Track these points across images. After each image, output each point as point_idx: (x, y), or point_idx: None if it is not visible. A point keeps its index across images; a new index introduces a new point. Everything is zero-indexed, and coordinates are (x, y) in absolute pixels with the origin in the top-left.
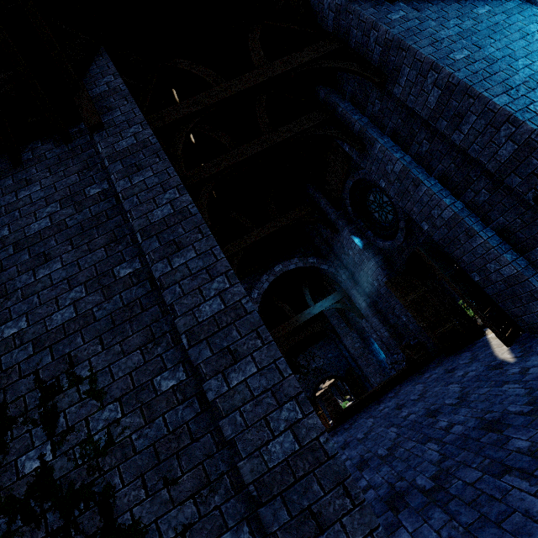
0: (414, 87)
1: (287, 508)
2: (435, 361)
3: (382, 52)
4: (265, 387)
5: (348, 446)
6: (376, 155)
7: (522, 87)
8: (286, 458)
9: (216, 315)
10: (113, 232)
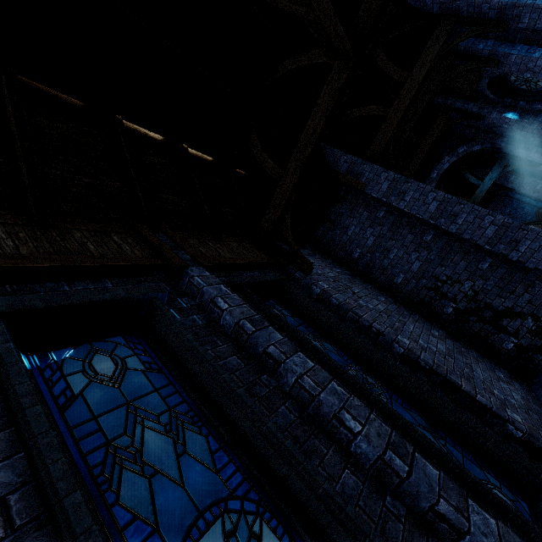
0: (538, 21)
1: None
2: None
3: (498, 12)
4: (539, 246)
5: None
6: (513, 62)
7: None
8: None
9: (496, 232)
10: (408, 226)
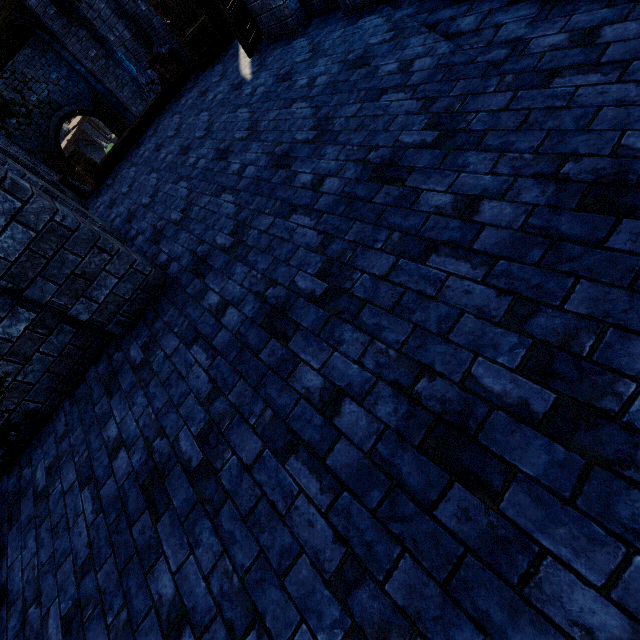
0: None
1: (52, 282)
2: (192, 78)
3: None
4: None
5: (115, 204)
6: None
7: None
8: (27, 248)
9: None
10: None
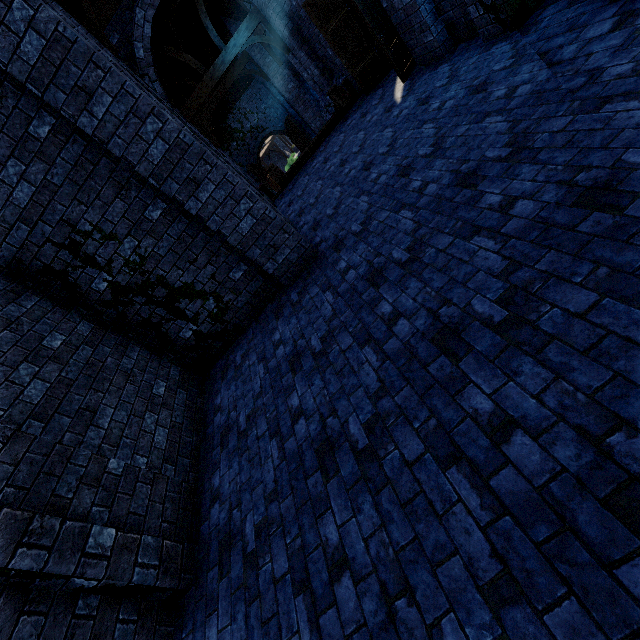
0: None
1: (259, 249)
2: (358, 101)
3: None
4: (225, 196)
5: (292, 204)
6: None
7: None
8: (251, 228)
9: (166, 155)
10: None
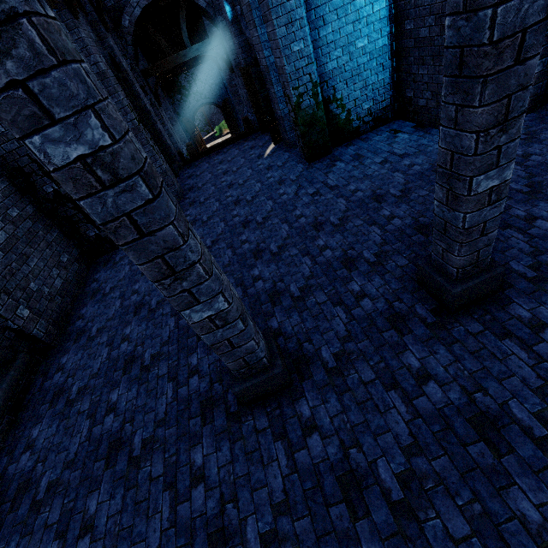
0: None
1: None
2: (258, 133)
3: None
4: None
5: (191, 178)
6: None
7: (297, 24)
8: None
9: None
10: None
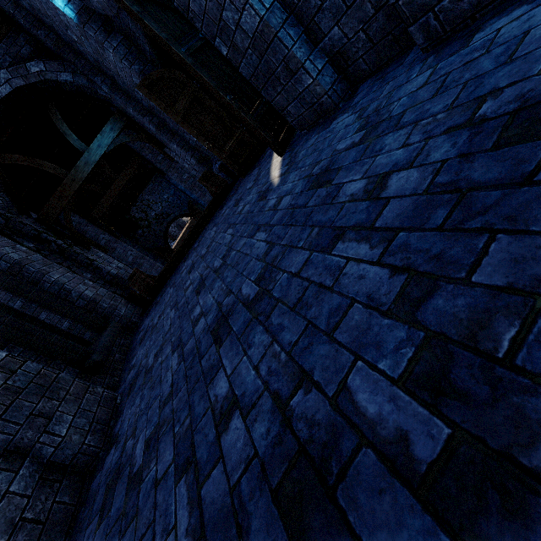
0: None
1: None
2: (236, 185)
3: None
4: None
5: (144, 340)
6: None
7: None
8: None
9: None
10: None
